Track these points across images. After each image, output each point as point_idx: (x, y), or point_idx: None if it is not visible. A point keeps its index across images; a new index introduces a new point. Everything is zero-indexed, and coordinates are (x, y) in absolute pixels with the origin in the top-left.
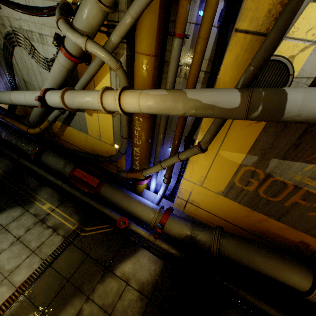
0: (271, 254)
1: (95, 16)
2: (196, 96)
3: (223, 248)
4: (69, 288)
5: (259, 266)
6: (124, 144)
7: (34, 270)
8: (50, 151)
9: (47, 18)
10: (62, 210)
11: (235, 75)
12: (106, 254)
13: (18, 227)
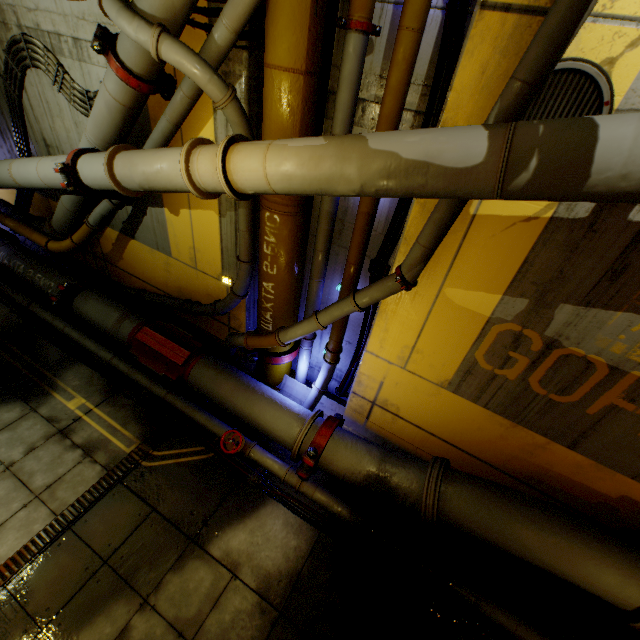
0: (555, 520)
1: None
2: (389, 144)
3: (449, 504)
4: (107, 579)
5: (528, 547)
6: (243, 274)
7: (34, 535)
8: (93, 290)
9: (89, 2)
10: (108, 412)
11: (480, 111)
12: (193, 508)
13: (10, 443)
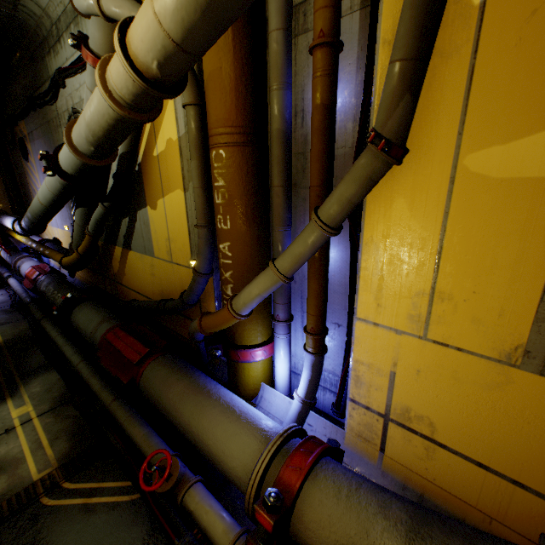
0: None
1: None
2: None
3: None
4: None
5: None
6: (201, 243)
7: None
8: (93, 302)
9: None
10: (45, 423)
11: None
12: None
13: None
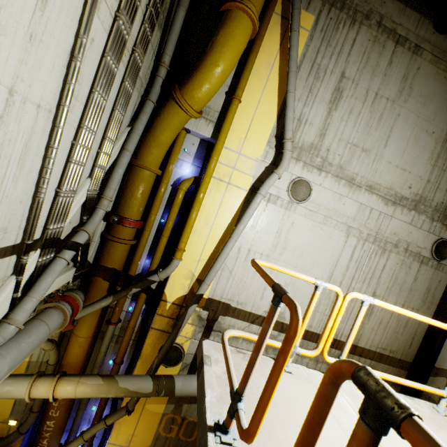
0: None
1: None
2: (126, 385)
3: None
4: None
5: None
6: (32, 419)
7: None
8: None
9: None
10: None
11: (154, 350)
12: None
13: None
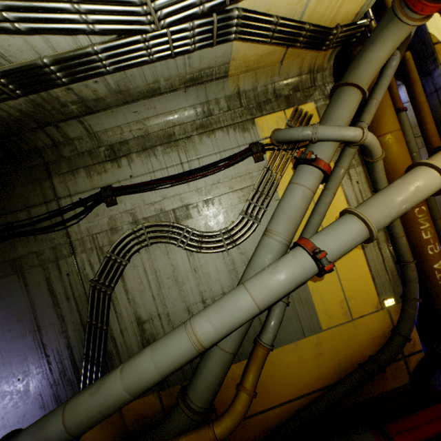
0: None
1: (355, 108)
2: None
3: None
4: None
5: None
6: (415, 273)
7: None
8: None
9: (225, 170)
10: None
11: None
12: None
13: None
